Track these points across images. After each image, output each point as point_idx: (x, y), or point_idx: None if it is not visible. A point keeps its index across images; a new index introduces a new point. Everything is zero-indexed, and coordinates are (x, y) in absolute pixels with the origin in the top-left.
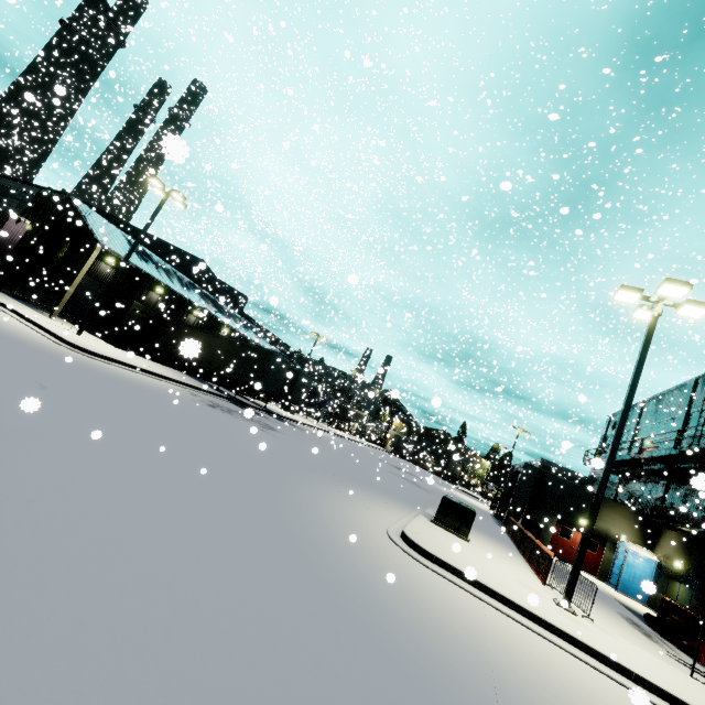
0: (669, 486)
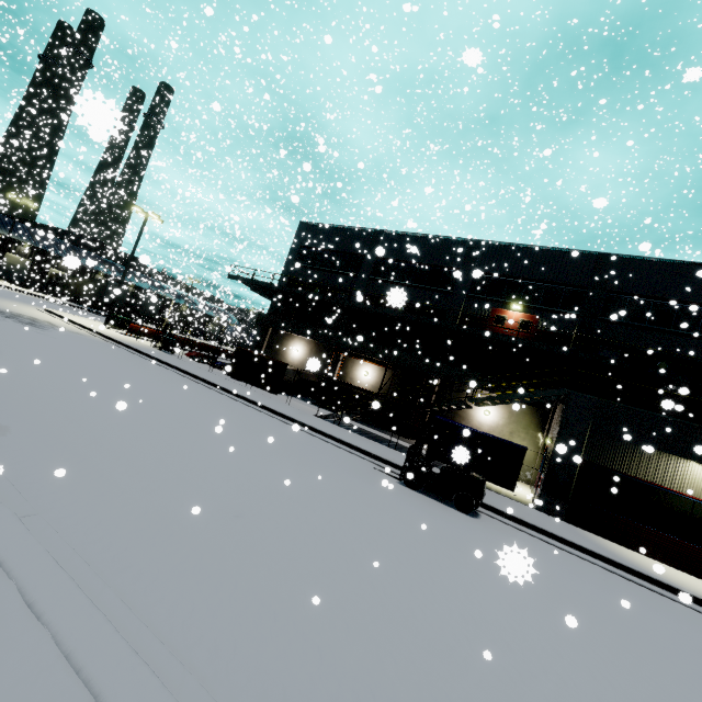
0: None
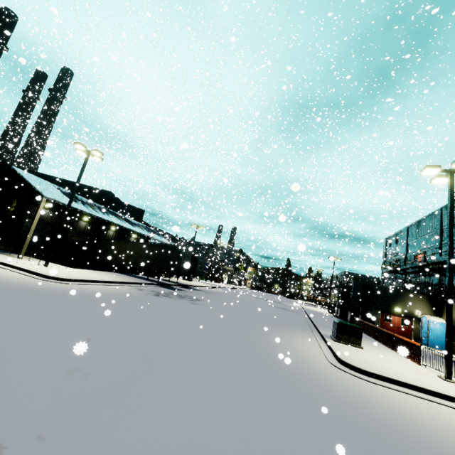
0: (441, 276)
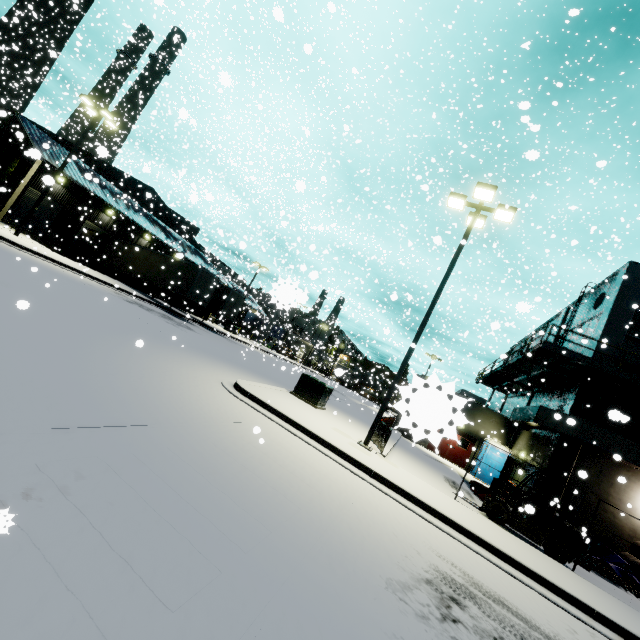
0: (533, 396)
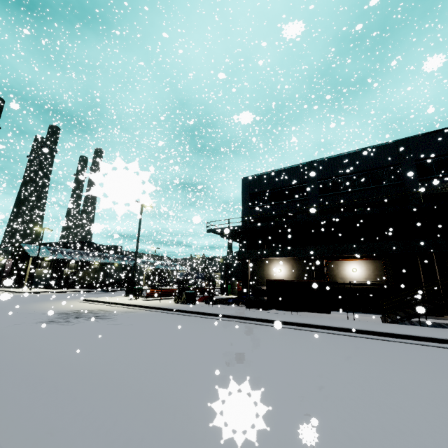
0: None
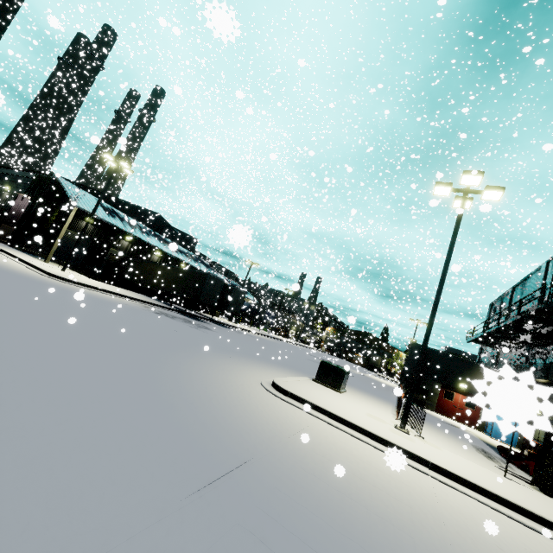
0: (531, 350)
